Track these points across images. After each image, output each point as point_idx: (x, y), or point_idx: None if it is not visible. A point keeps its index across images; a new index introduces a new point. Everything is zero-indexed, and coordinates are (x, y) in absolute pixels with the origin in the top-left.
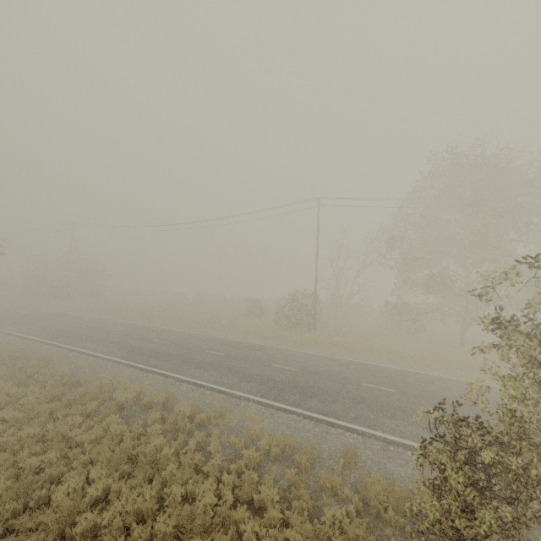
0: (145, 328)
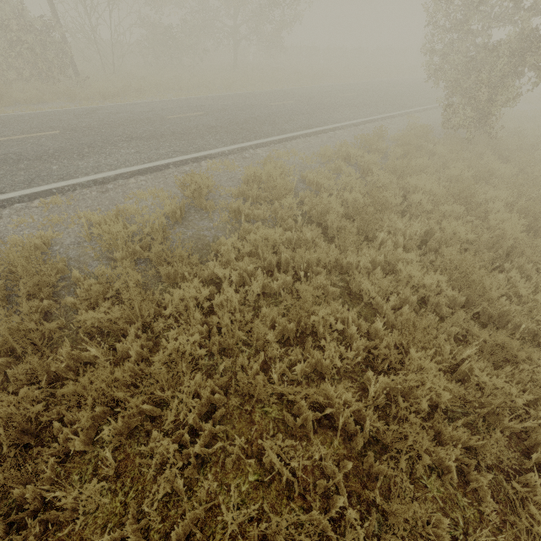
0: None
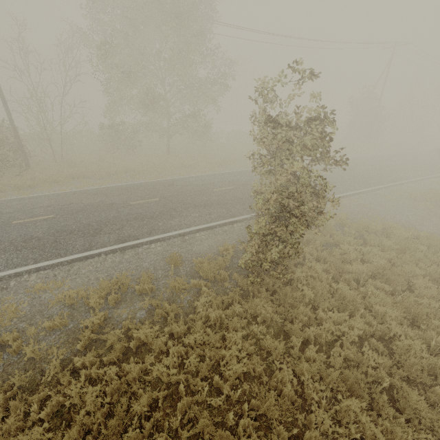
0: None
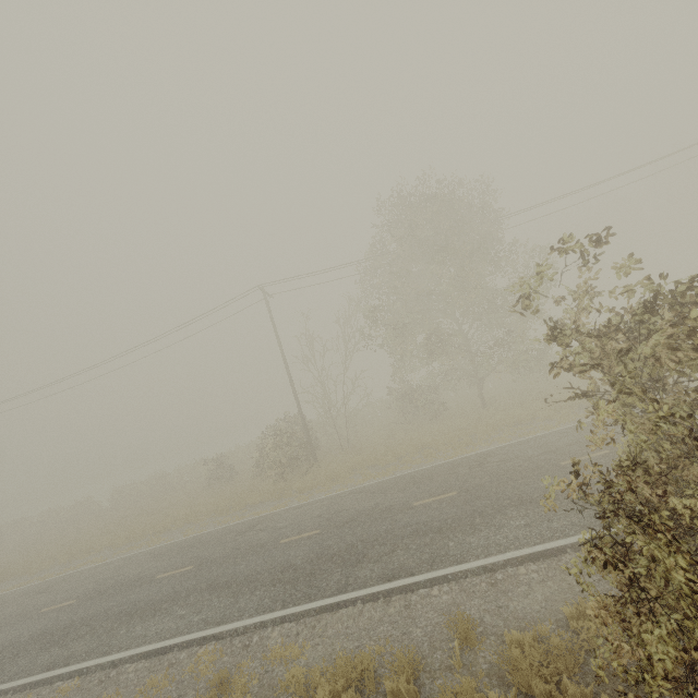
0: (18, 595)
